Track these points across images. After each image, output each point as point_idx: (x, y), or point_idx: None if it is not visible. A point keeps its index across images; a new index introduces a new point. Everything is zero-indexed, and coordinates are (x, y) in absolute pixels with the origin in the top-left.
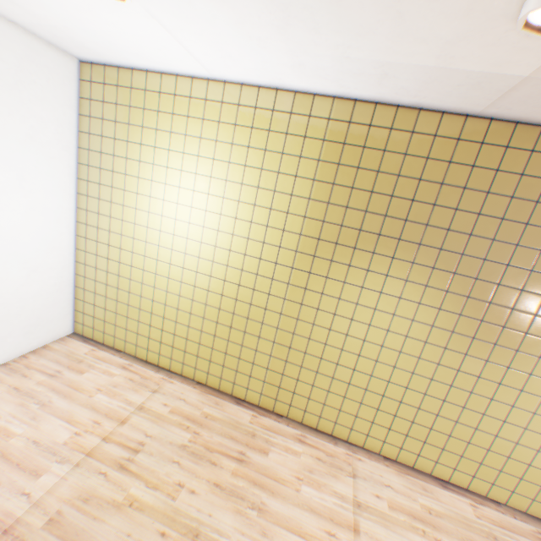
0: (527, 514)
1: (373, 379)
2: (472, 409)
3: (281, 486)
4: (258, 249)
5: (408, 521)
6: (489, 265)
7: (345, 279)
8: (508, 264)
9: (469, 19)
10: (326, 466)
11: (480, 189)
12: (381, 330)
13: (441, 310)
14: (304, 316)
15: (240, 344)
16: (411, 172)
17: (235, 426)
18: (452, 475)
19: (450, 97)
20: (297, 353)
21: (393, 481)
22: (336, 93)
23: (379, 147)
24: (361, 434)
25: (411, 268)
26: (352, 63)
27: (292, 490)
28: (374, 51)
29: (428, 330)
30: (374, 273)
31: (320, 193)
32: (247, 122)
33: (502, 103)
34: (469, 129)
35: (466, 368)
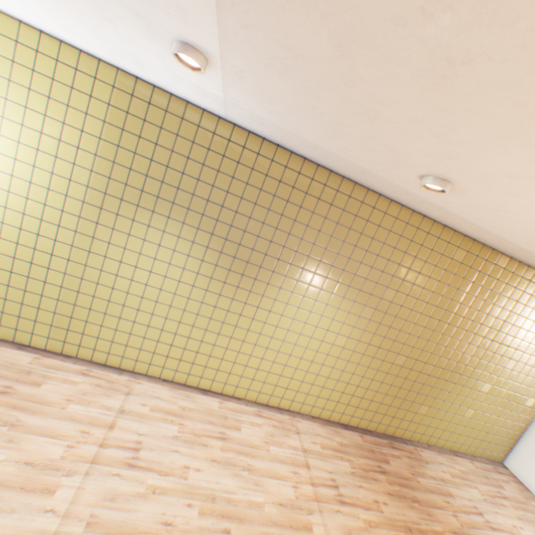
0: (257, 402)
1: (155, 317)
2: (225, 335)
3: (47, 407)
4: (43, 195)
5: (163, 416)
6: (235, 230)
7: (131, 232)
8: (246, 231)
9: (157, 44)
10: (104, 389)
11: (229, 174)
12: (161, 277)
13: (205, 262)
14: (94, 263)
15: (24, 289)
16: (183, 151)
17: (9, 367)
18: (213, 385)
19: (198, 99)
20: (87, 297)
21: (164, 394)
22: (119, 66)
23: (158, 124)
24: (146, 364)
25: (183, 227)
26: (109, 44)
27: (59, 408)
28: (116, 40)
29: (196, 276)
30: (155, 229)
31: (108, 152)
32: (28, 63)
33: (230, 114)
34: (222, 128)
35: (221, 305)
